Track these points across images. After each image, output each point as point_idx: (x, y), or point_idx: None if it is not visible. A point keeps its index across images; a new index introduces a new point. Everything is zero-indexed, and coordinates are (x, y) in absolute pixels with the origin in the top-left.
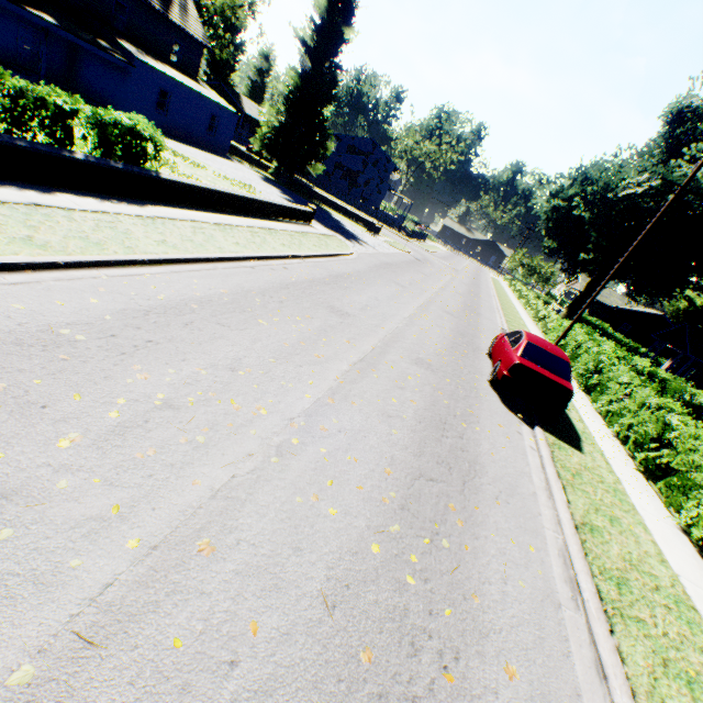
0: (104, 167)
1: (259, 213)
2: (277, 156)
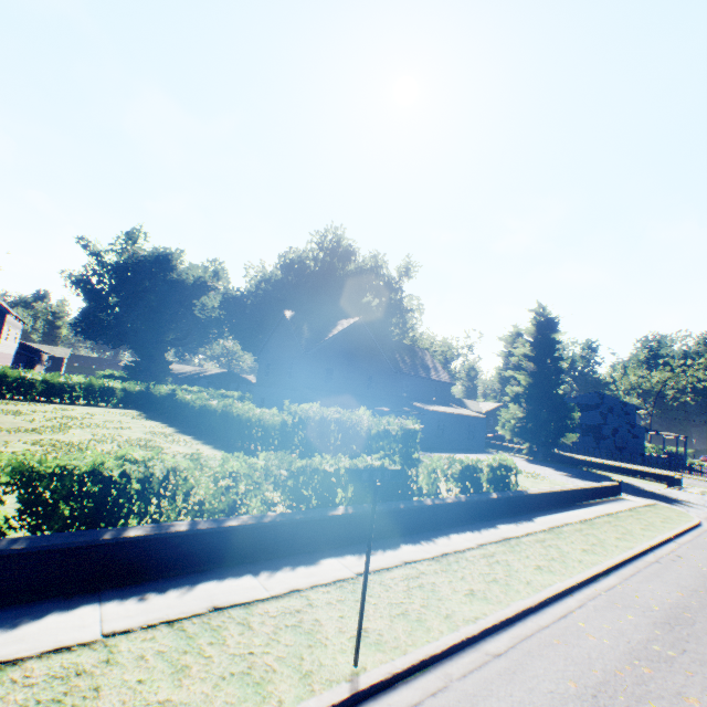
0: (503, 497)
1: (582, 499)
2: (529, 438)
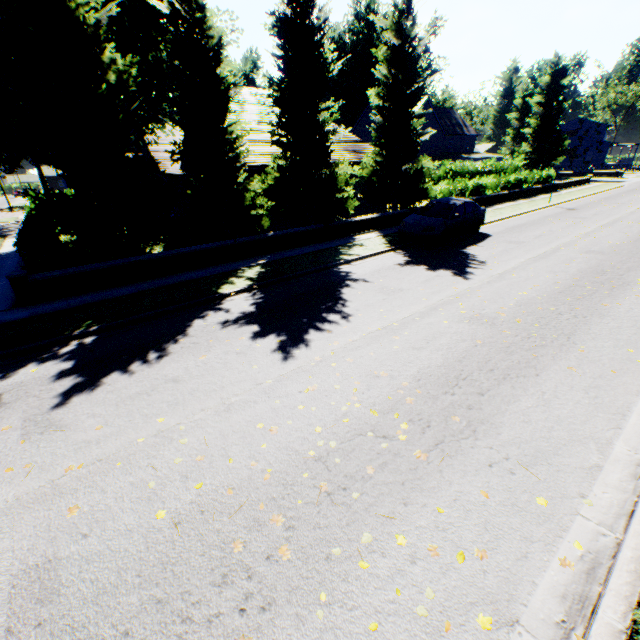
0: (549, 186)
1: (573, 186)
2: (532, 166)
